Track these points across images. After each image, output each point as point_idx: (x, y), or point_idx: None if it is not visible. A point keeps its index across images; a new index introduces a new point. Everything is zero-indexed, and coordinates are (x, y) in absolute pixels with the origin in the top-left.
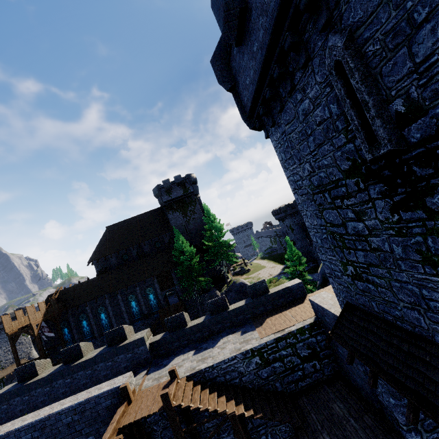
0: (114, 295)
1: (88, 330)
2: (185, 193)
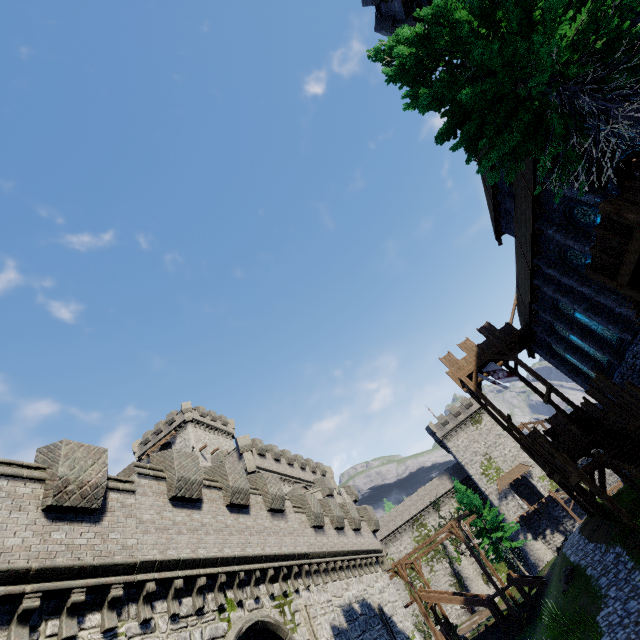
0: (548, 273)
1: (594, 350)
2: None
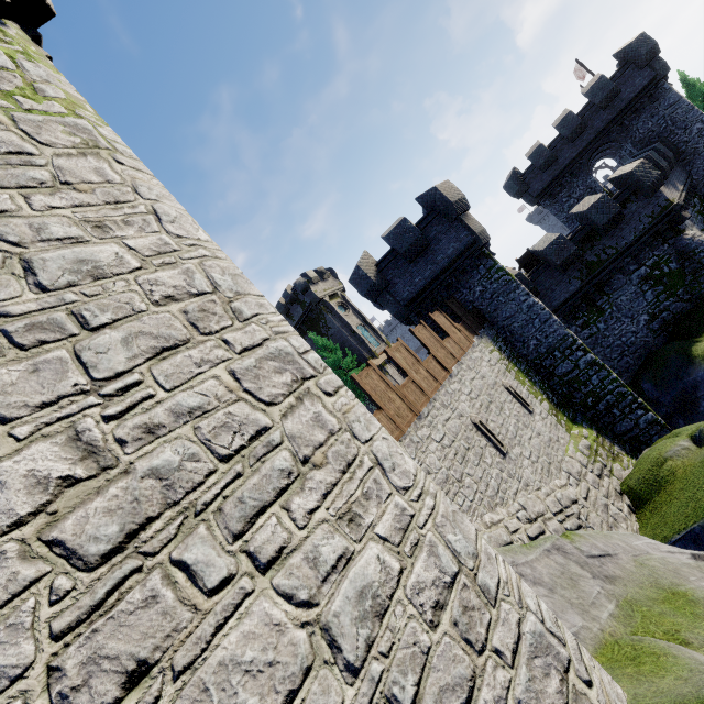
0: None
1: None
2: (304, 310)
